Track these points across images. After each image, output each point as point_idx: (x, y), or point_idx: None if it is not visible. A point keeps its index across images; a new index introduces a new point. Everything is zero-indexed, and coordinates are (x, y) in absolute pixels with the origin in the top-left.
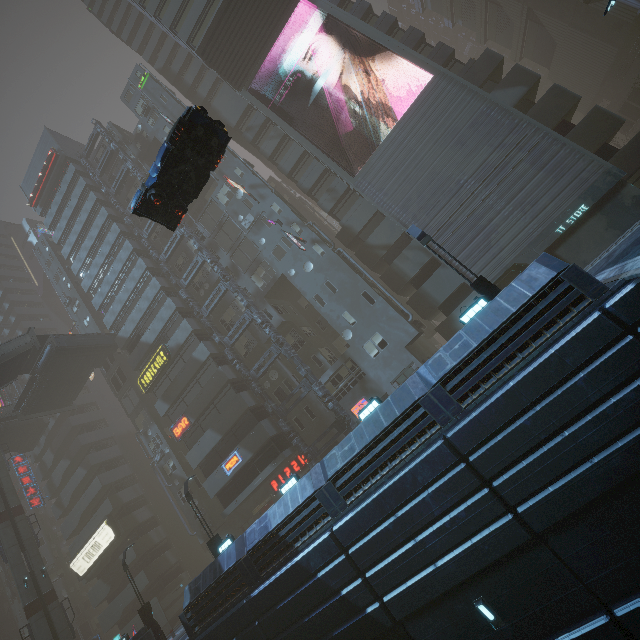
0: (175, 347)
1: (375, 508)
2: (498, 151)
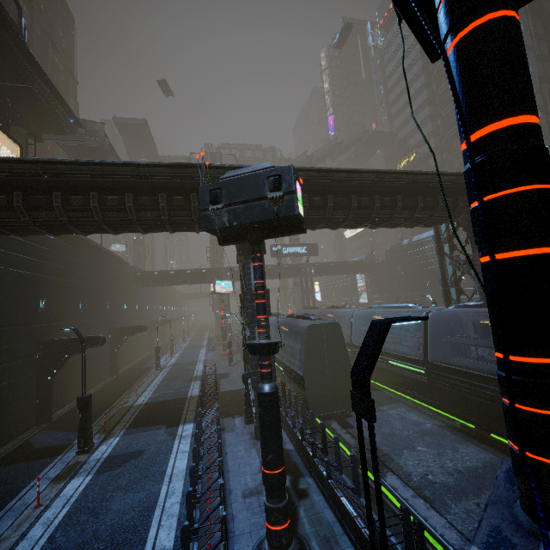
0: (422, 153)
1: None
2: None
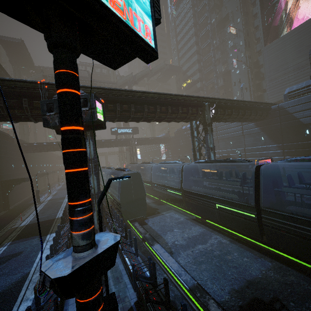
0: (193, 80)
1: None
2: (306, 61)
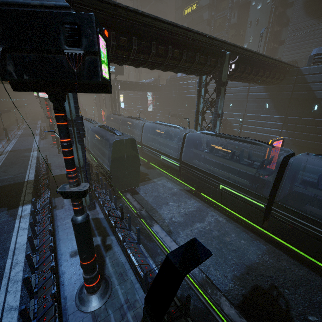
0: (200, 6)
1: None
2: None
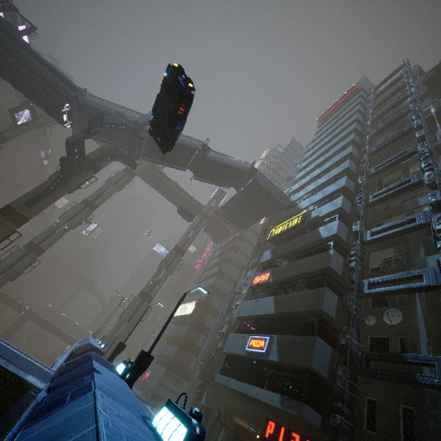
0: (313, 216)
1: None
2: None
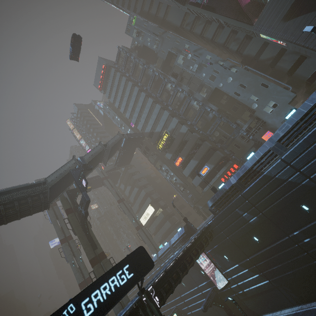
0: (171, 130)
1: (304, 143)
2: None
